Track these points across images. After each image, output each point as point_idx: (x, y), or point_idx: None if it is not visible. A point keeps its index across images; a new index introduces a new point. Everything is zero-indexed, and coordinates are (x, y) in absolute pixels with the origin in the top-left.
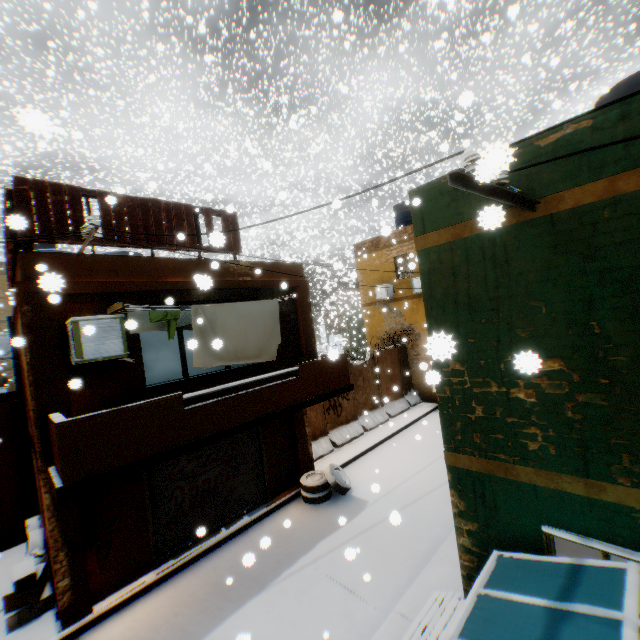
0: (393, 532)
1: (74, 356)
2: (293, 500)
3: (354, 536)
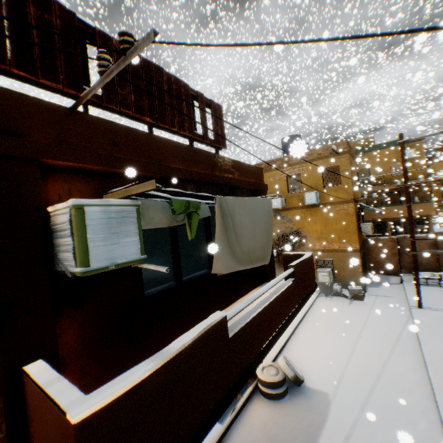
0: (380, 432)
1: (67, 263)
2: (252, 395)
3: (344, 441)
